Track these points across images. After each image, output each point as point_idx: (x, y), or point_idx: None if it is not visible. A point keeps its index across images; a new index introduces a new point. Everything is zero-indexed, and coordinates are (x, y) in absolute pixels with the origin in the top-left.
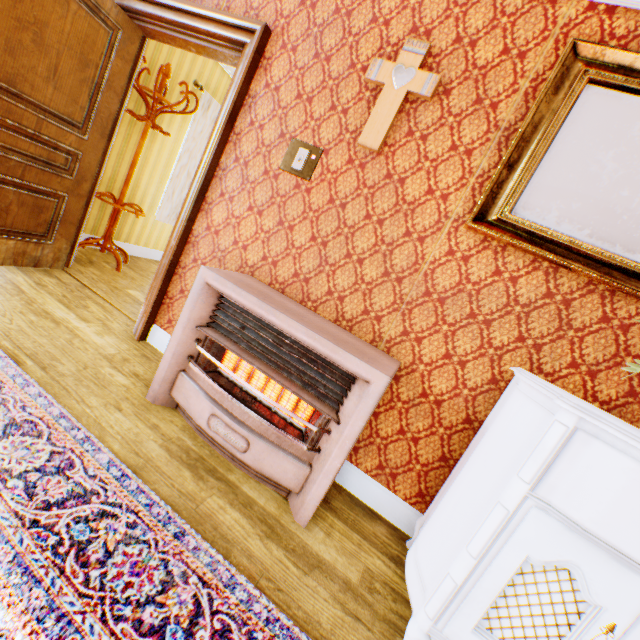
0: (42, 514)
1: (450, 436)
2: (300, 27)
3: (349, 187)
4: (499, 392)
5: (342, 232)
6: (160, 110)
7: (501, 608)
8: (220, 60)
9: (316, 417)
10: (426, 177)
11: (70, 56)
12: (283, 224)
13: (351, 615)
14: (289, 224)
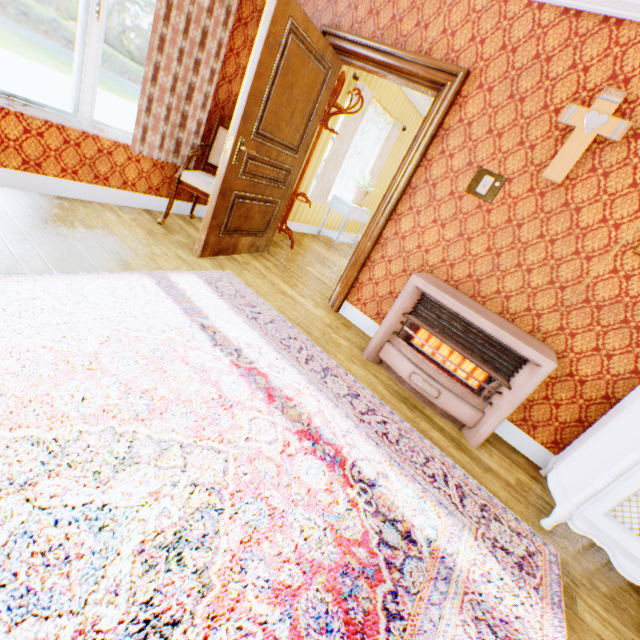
0: (361, 417)
1: (587, 406)
2: (498, 70)
3: (526, 211)
4: (638, 380)
5: (515, 247)
6: (333, 114)
7: (624, 506)
8: (411, 89)
9: (487, 382)
10: (601, 208)
11: (301, 101)
12: (462, 236)
13: (514, 498)
14: (467, 236)
